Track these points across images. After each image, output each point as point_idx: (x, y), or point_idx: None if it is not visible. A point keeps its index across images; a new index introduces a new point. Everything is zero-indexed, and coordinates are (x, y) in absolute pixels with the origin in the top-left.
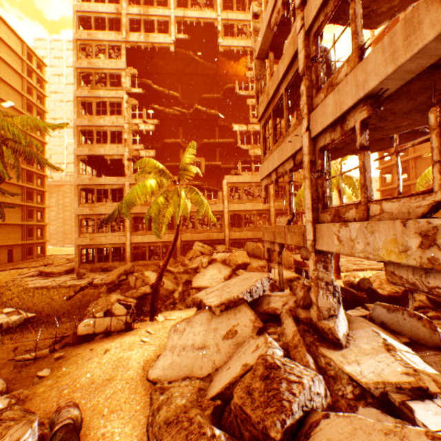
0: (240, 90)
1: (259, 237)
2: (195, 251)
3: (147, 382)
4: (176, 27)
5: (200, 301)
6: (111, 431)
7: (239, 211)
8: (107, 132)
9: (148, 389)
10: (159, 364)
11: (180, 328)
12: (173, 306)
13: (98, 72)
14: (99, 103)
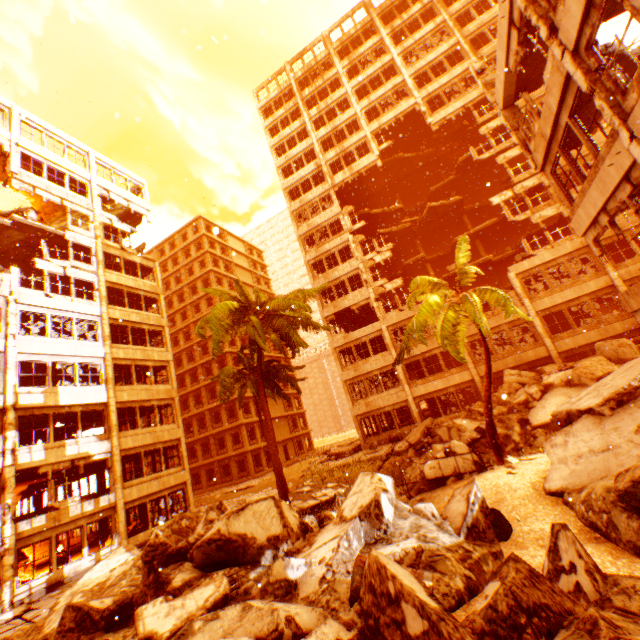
0: (478, 155)
1: (614, 334)
2: (509, 384)
3: (547, 496)
4: (375, 141)
5: (566, 414)
6: (537, 528)
7: (555, 307)
8: (342, 283)
9: (555, 501)
10: (553, 477)
11: (558, 441)
12: (517, 453)
13: (318, 229)
14: (326, 257)
